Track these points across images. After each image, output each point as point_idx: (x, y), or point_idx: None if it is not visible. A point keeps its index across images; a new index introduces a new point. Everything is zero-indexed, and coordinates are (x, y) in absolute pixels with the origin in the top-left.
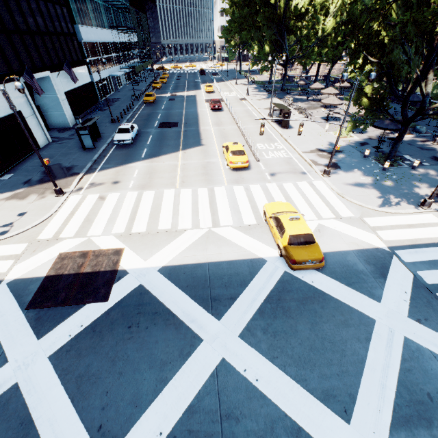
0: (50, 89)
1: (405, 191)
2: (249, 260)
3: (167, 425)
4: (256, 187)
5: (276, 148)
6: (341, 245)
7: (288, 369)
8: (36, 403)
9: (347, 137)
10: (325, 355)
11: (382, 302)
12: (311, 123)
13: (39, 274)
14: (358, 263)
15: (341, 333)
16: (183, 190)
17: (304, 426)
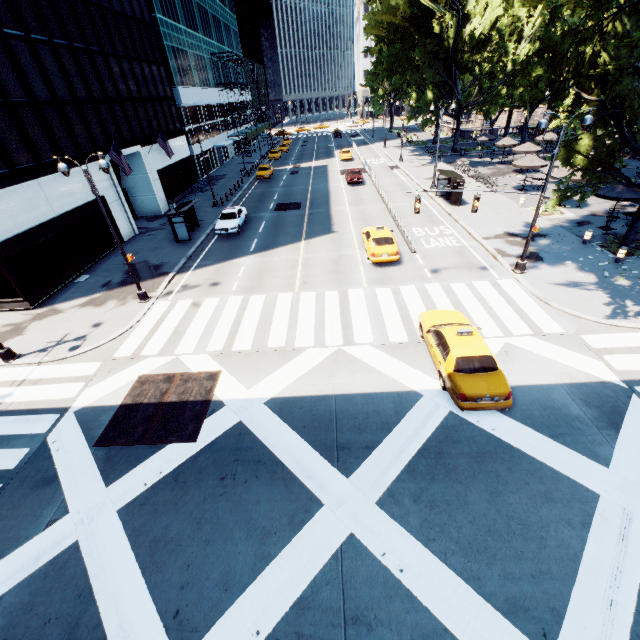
0: (140, 168)
1: None
2: (395, 393)
3: (267, 621)
4: (409, 289)
5: (442, 233)
6: (541, 375)
7: (451, 559)
8: (99, 570)
9: (555, 215)
10: (512, 543)
11: (611, 467)
12: (497, 196)
13: (113, 401)
14: (571, 405)
15: (539, 511)
16: (304, 294)
17: None
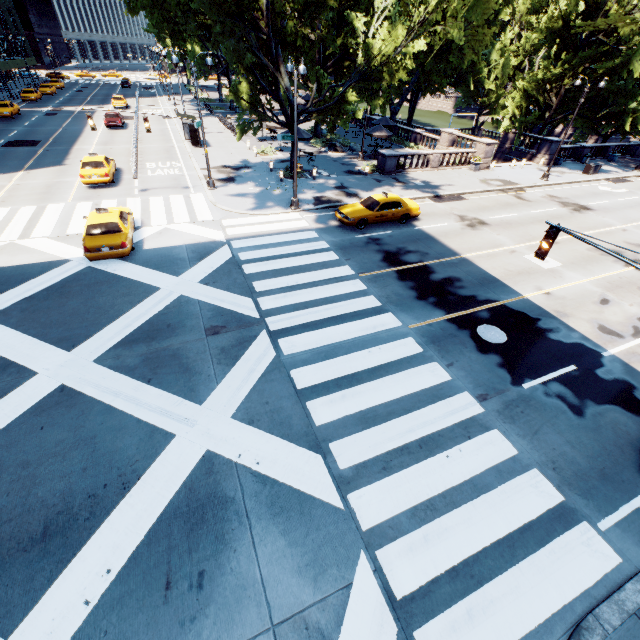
0: None
1: (288, 197)
2: (48, 262)
3: None
4: (111, 202)
5: (172, 166)
6: (176, 242)
7: (31, 331)
8: None
9: (270, 156)
10: (84, 317)
11: (180, 276)
12: (239, 142)
13: None
14: (183, 253)
15: (115, 301)
16: None
17: (17, 361)
